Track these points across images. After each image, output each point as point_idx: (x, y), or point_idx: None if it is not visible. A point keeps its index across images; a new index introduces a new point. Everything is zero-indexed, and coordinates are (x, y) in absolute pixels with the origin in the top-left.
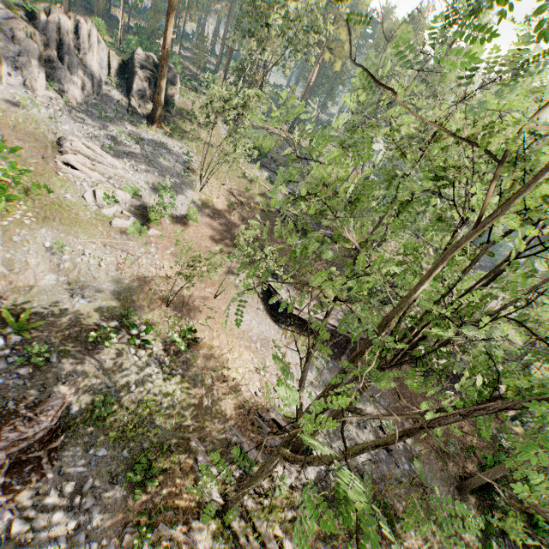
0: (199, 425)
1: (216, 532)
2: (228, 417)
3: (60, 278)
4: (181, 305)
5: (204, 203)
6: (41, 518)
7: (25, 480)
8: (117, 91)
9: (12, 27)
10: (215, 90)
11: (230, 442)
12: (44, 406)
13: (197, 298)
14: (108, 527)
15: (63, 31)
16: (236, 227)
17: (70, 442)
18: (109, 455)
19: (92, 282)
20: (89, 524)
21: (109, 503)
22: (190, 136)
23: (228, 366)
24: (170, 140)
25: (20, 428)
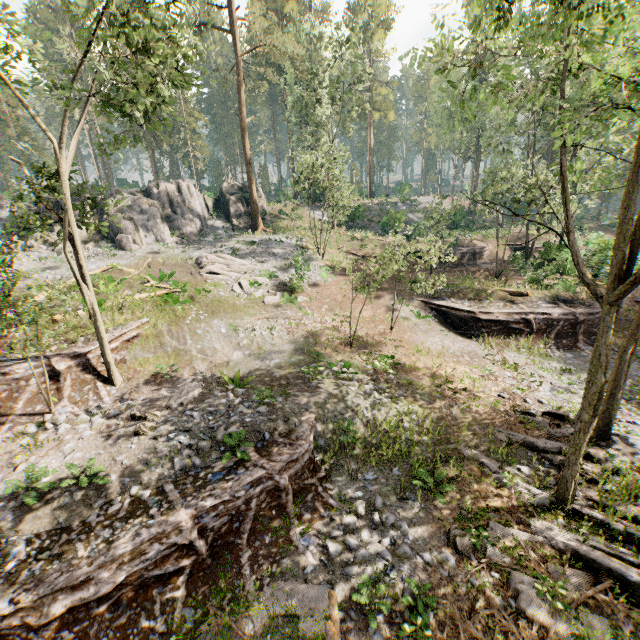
0: (457, 435)
1: (569, 525)
2: (486, 422)
3: (245, 352)
4: (363, 344)
5: (331, 267)
6: (351, 537)
7: (312, 510)
8: (219, 221)
9: (139, 205)
10: (306, 159)
11: (508, 440)
12: (295, 433)
13: (374, 334)
14: (428, 538)
15: (170, 193)
16: (371, 276)
17: (333, 473)
18: (380, 478)
19: (272, 348)
20: (405, 539)
21: (412, 517)
22: (289, 228)
23: (449, 381)
24: (275, 236)
25: (286, 452)
